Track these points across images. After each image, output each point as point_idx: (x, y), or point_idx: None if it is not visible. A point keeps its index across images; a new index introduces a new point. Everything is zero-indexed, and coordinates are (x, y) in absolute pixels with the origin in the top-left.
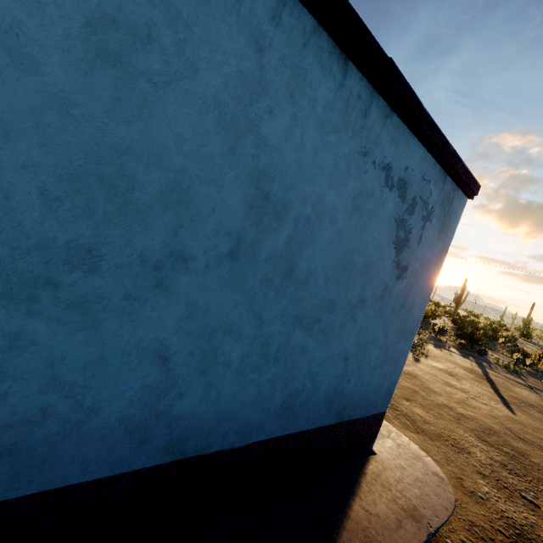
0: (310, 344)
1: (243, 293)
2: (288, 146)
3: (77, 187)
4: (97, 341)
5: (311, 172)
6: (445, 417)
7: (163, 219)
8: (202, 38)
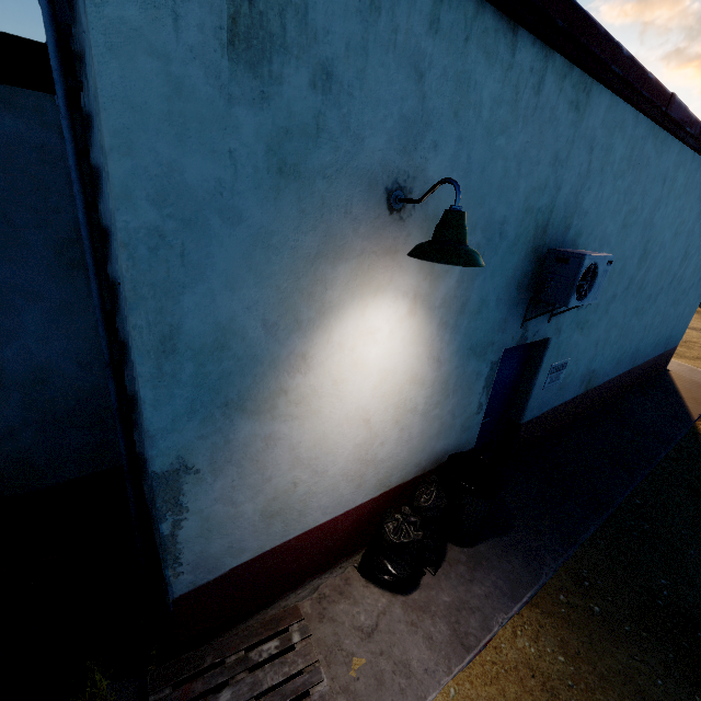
0: (672, 313)
1: (667, 297)
2: (698, 229)
3: (656, 277)
4: (640, 325)
5: (700, 234)
6: (694, 348)
7: (664, 278)
8: (693, 210)
